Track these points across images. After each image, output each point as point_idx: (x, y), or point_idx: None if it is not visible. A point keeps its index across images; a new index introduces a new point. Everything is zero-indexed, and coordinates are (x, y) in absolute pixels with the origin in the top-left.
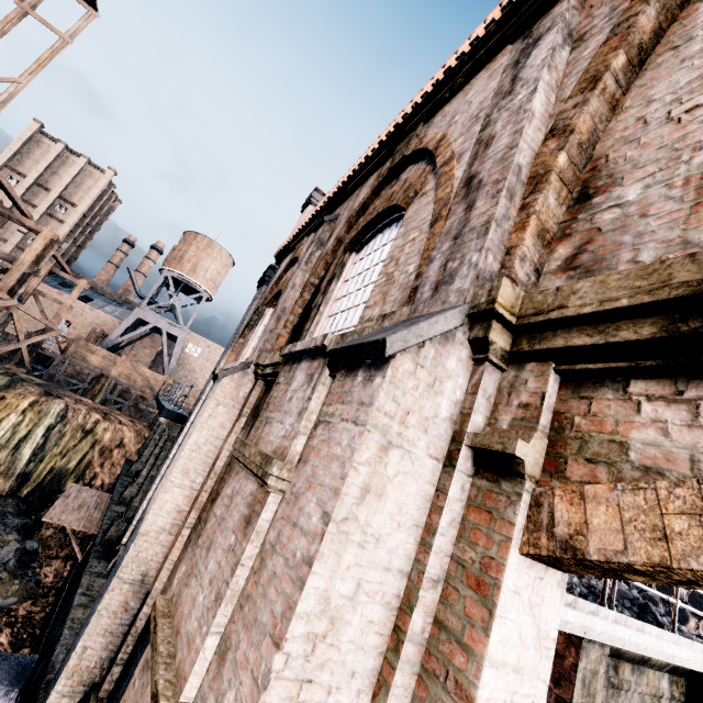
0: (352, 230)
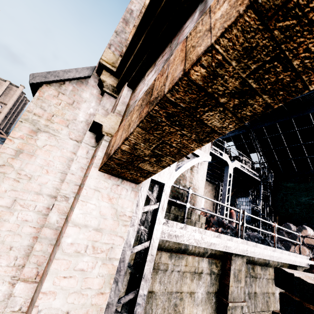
0: None
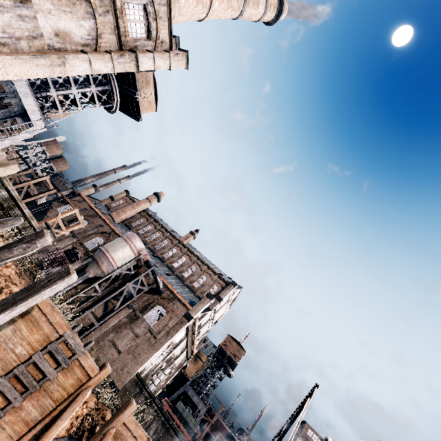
0: (86, 216)
